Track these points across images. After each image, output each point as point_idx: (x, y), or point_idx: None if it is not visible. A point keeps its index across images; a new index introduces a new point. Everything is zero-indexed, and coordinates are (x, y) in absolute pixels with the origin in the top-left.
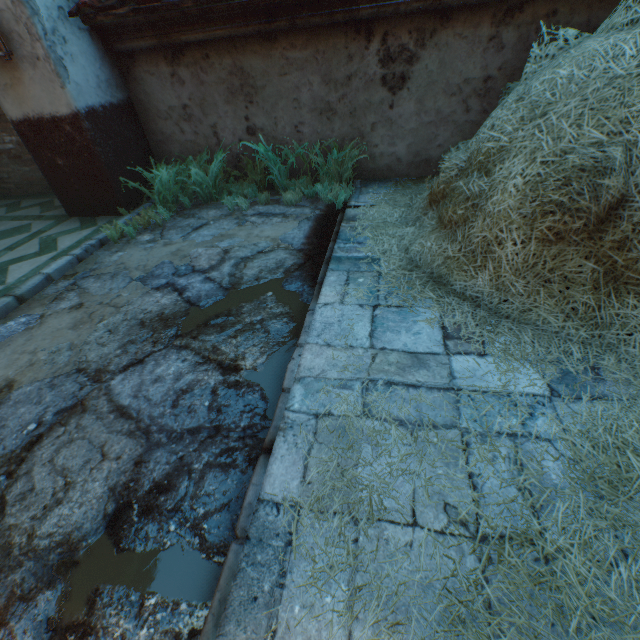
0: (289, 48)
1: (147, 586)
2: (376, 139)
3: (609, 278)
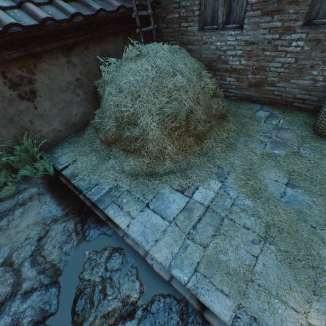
0: None
1: None
2: (38, 127)
3: (197, 139)
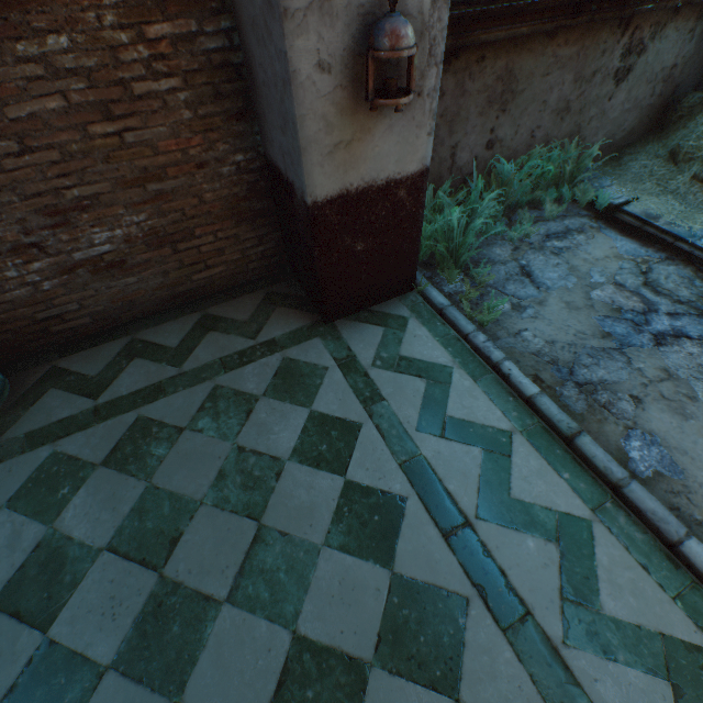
0: (561, 45)
1: None
2: (586, 132)
3: None
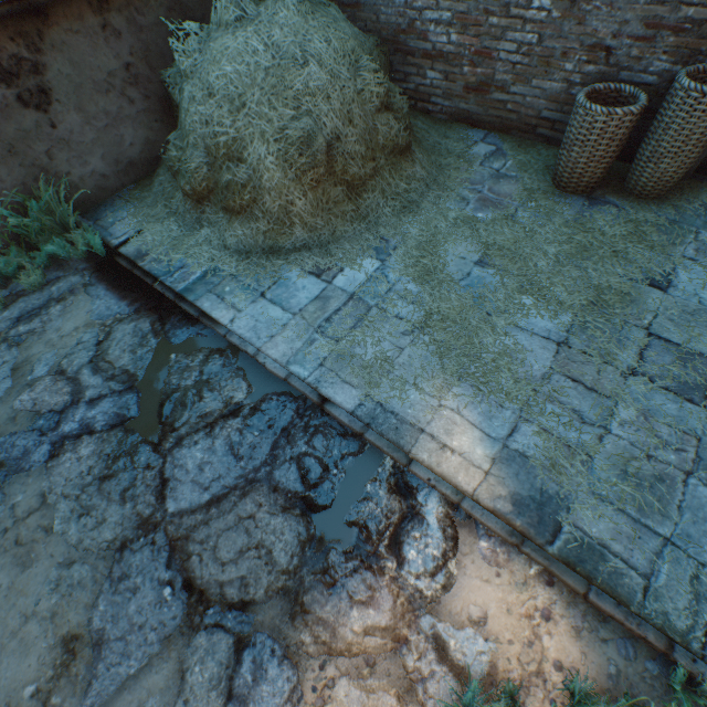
0: None
1: (360, 489)
2: (64, 166)
3: (351, 190)
